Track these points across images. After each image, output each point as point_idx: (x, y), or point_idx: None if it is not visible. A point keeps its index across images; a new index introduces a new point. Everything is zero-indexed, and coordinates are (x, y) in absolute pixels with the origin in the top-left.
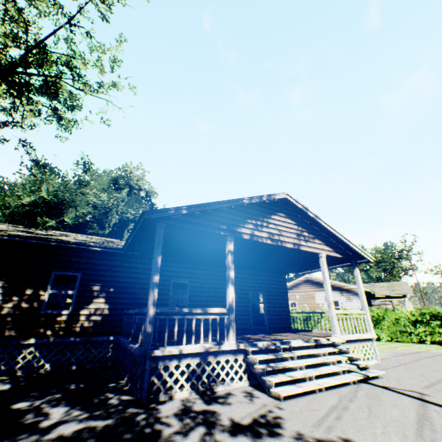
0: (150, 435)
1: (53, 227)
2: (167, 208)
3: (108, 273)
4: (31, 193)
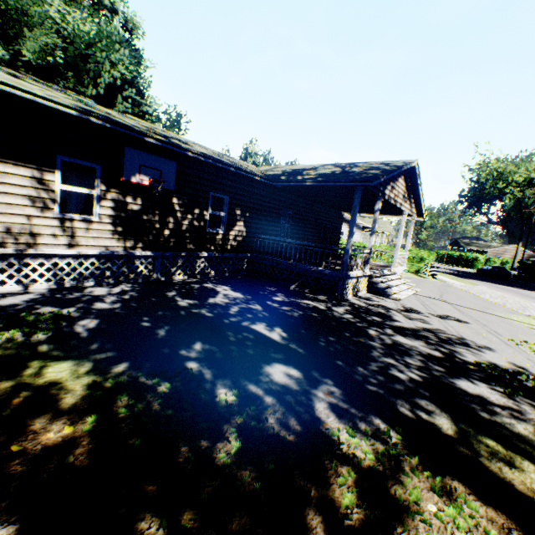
0: (379, 313)
1: (1, 61)
2: (380, 177)
3: (245, 199)
4: None
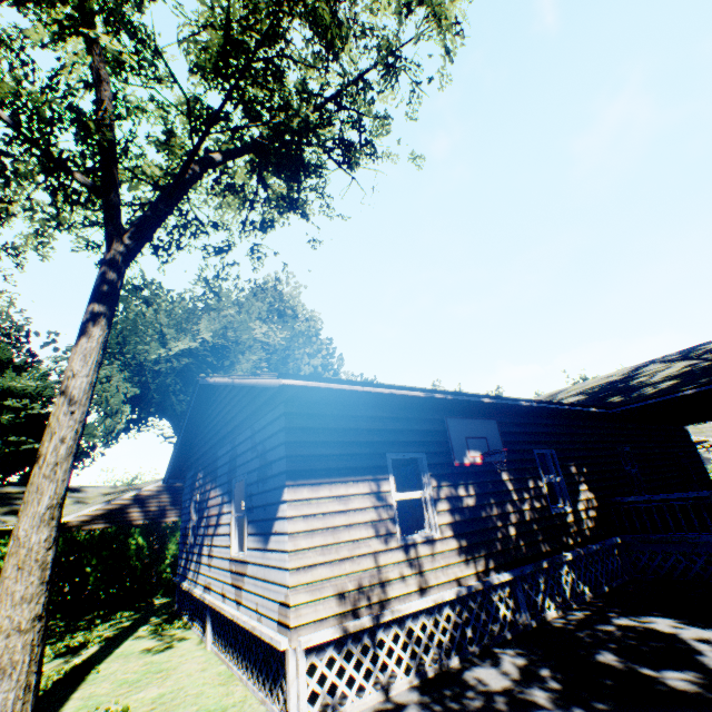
0: None
1: None
2: None
3: (571, 446)
4: (182, 335)
